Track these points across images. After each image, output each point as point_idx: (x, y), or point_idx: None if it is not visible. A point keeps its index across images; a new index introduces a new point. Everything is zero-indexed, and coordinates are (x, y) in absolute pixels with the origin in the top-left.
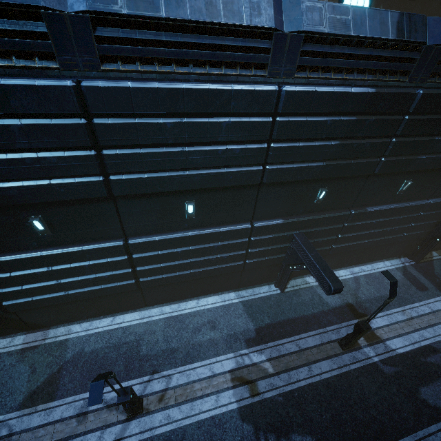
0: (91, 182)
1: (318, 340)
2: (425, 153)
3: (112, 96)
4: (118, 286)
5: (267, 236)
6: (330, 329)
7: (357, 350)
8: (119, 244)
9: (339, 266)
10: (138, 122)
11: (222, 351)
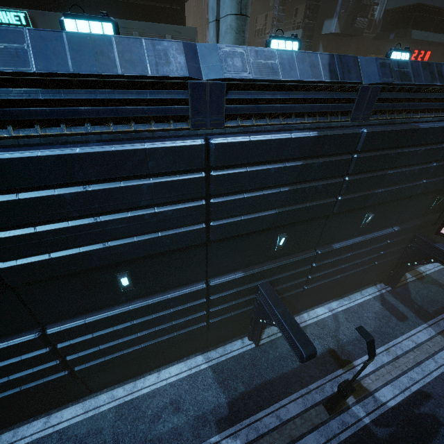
0: None
1: (301, 406)
2: (381, 187)
3: None
4: (45, 382)
5: (227, 291)
6: (313, 388)
7: (345, 411)
8: (33, 337)
9: (315, 304)
10: (20, 198)
11: None
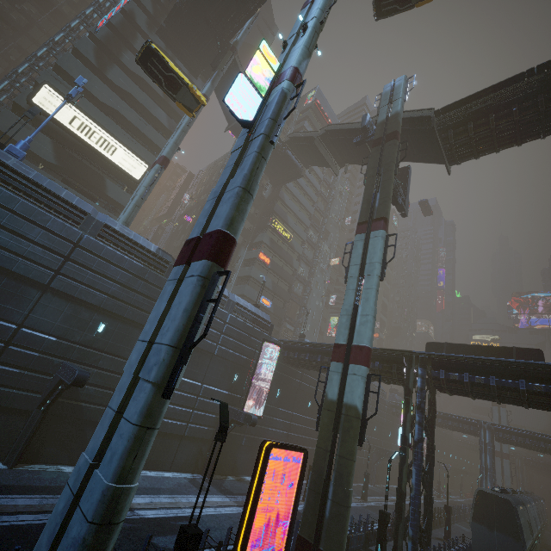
0: None
1: (36, 501)
2: None
3: None
4: None
5: (30, 351)
6: None
7: None
8: None
9: None
10: None
11: None
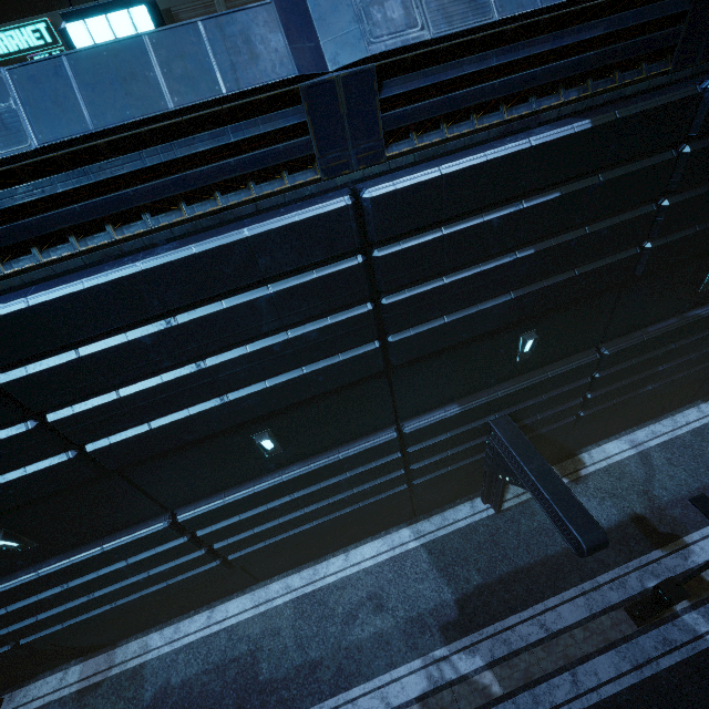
0: (56, 465)
1: (583, 609)
2: None
3: (5, 333)
4: (195, 575)
5: (436, 438)
6: (604, 581)
7: (669, 621)
8: (162, 527)
9: (603, 436)
10: (82, 355)
11: (401, 657)
